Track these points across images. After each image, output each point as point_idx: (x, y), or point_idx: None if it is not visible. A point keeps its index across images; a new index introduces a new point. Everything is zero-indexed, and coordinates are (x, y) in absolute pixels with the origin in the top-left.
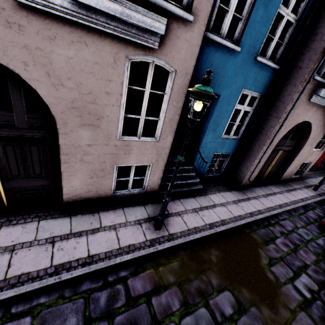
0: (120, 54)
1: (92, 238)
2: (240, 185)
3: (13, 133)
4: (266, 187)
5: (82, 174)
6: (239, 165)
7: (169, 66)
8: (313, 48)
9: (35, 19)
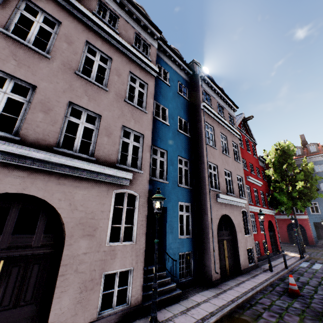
0: (110, 190)
1: None
2: (212, 280)
3: (27, 252)
4: (235, 278)
5: (73, 288)
6: (203, 261)
7: (135, 193)
8: (202, 177)
9: (72, 179)
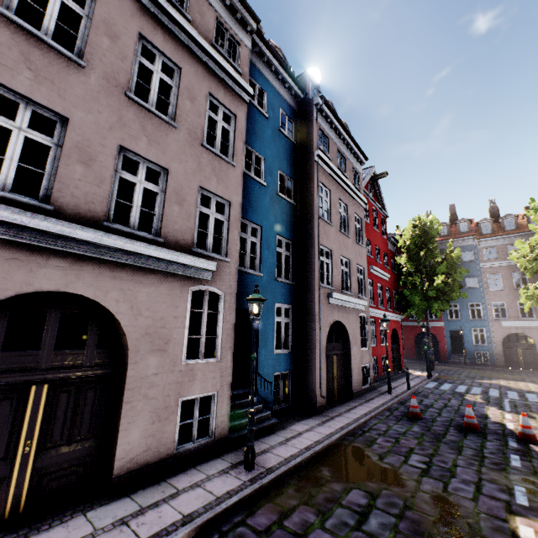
0: (185, 286)
1: (175, 502)
2: (316, 406)
3: (77, 373)
4: (344, 404)
5: (143, 418)
6: (305, 383)
7: (219, 291)
8: (310, 268)
9: (132, 271)
